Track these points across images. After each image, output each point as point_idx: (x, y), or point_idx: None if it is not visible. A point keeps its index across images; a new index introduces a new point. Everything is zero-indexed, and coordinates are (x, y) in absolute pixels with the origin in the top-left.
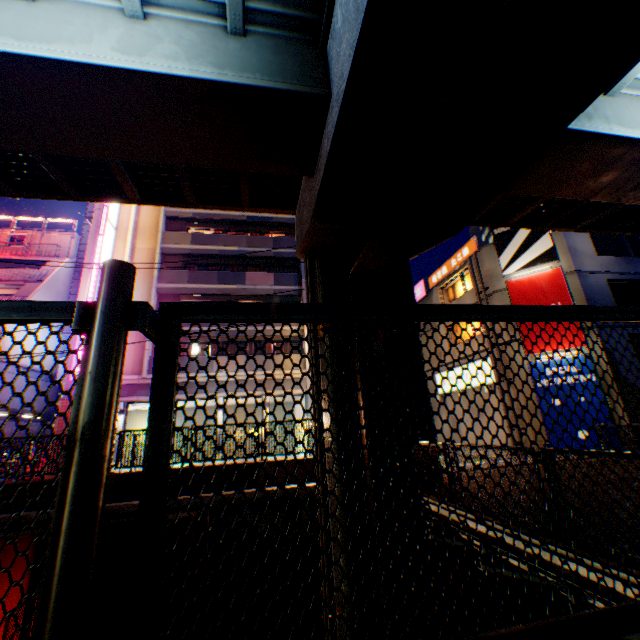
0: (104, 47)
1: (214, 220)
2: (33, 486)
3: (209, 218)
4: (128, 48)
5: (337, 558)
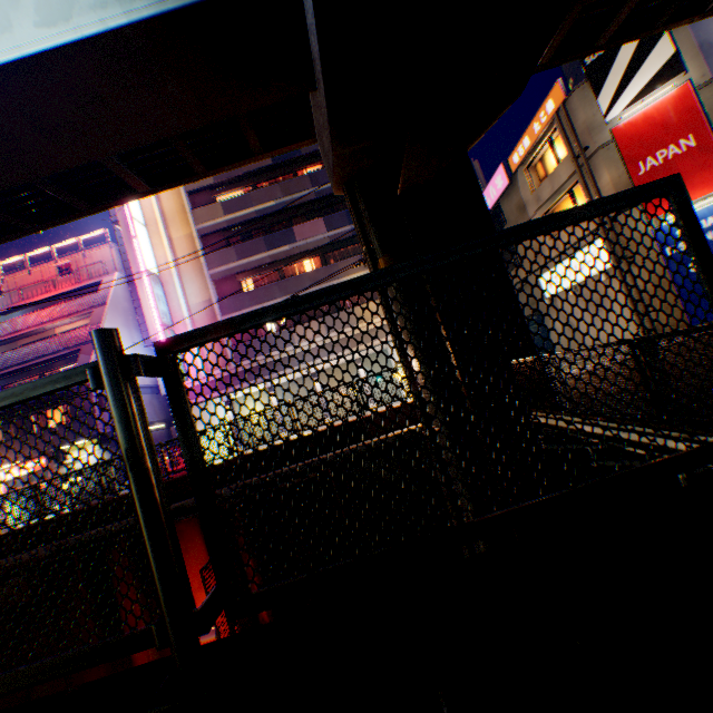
0: (27, 27)
1: (238, 178)
2: (179, 482)
3: (231, 178)
4: (50, 16)
5: (456, 483)
